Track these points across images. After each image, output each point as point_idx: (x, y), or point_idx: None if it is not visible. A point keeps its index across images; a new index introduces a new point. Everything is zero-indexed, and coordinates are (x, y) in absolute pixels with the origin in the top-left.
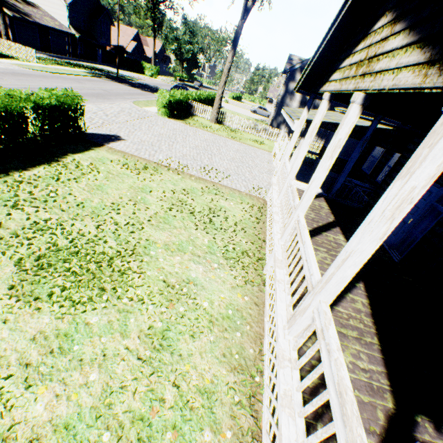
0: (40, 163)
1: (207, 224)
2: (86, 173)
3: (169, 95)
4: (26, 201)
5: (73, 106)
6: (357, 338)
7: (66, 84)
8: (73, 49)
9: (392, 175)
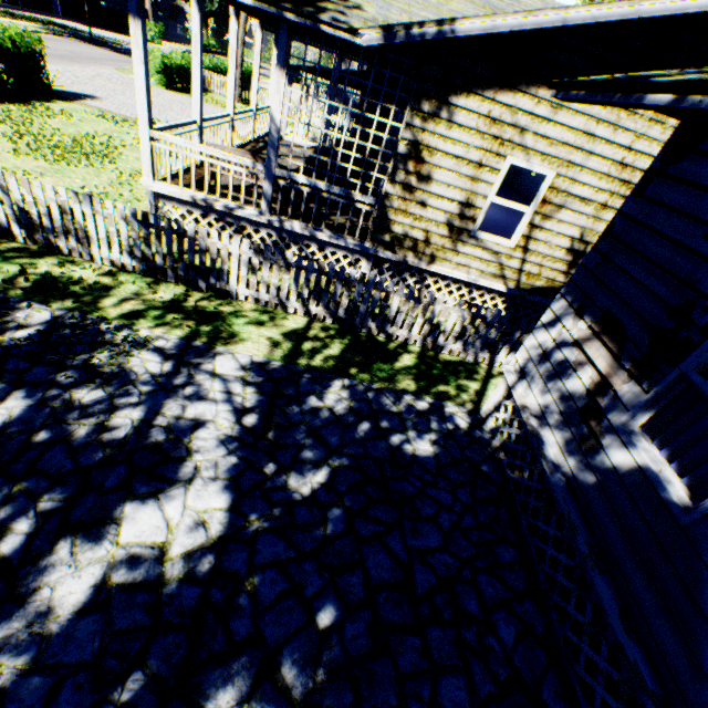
0: (9, 104)
1: None
2: (59, 115)
3: (163, 55)
4: (7, 121)
5: (33, 49)
6: None
7: None
8: None
9: None
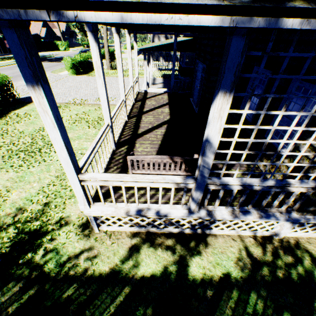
0: None
1: (96, 125)
2: (23, 118)
3: (71, 59)
4: None
5: (4, 83)
6: (150, 143)
7: (3, 73)
8: (2, 47)
9: (194, 66)
